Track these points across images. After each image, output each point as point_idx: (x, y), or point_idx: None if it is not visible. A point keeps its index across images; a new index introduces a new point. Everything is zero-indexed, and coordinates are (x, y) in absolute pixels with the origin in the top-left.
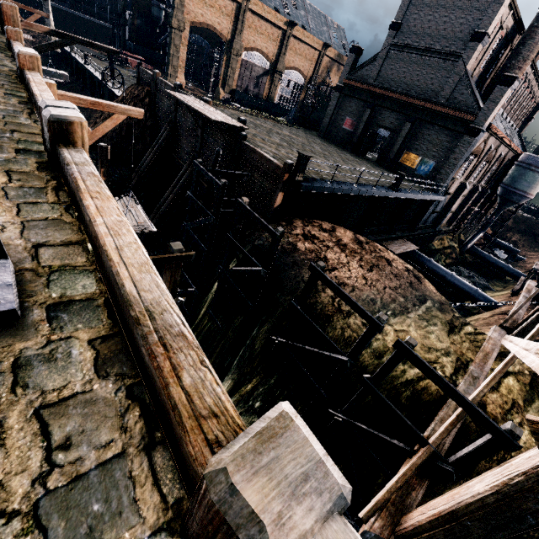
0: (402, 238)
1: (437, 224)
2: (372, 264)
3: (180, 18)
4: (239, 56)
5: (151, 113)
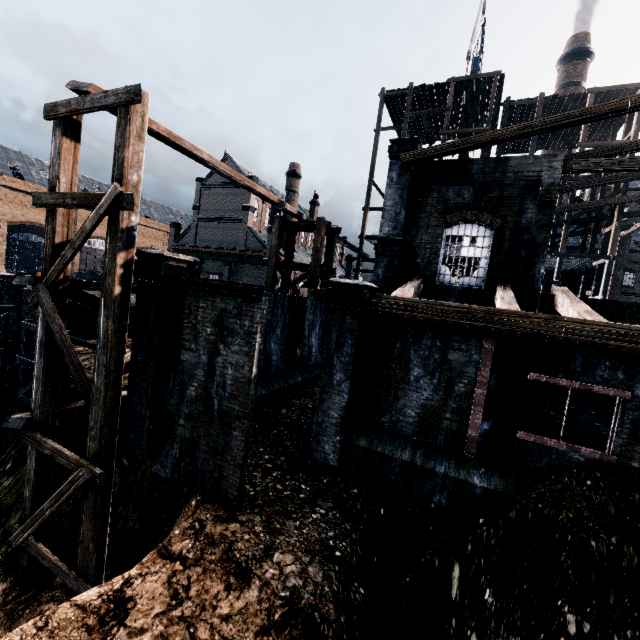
0: None
1: None
2: None
3: None
4: None
5: None
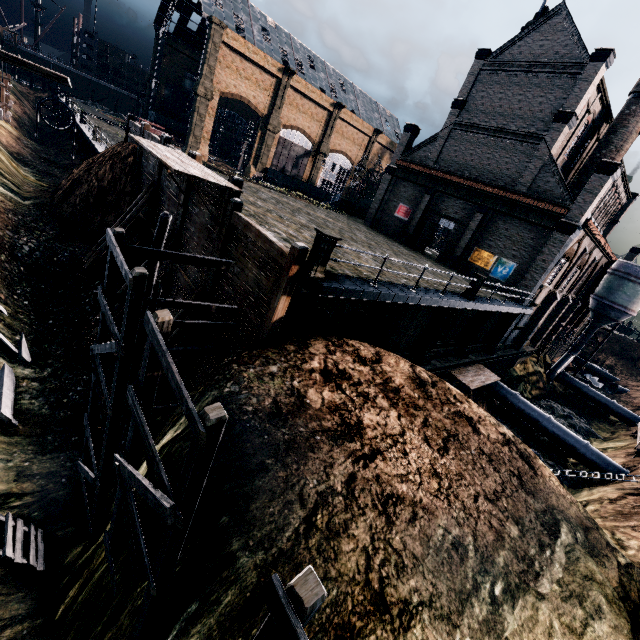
0: (476, 363)
1: (520, 343)
2: (446, 431)
3: (208, 86)
4: (276, 132)
5: (134, 175)
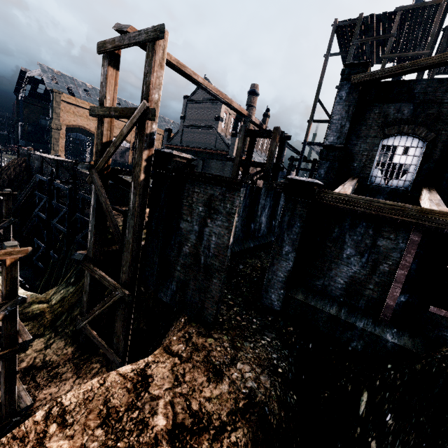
0: None
1: None
2: None
3: (58, 123)
4: None
5: (27, 171)
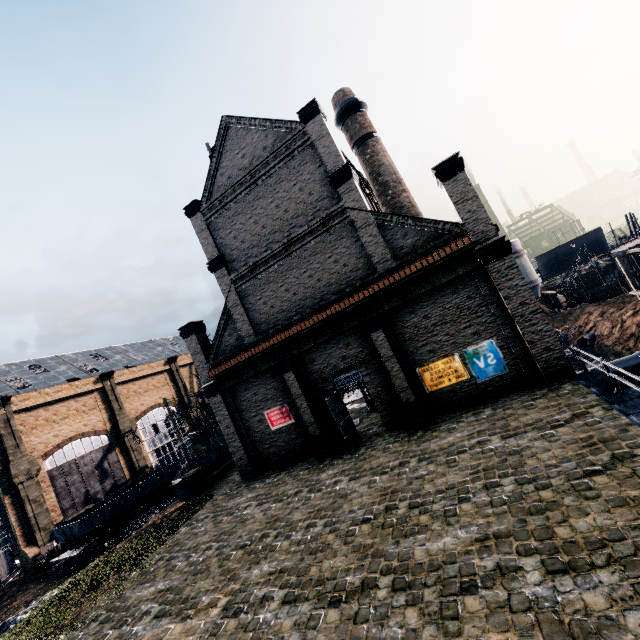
0: None
1: None
2: None
3: None
4: (36, 474)
5: None
